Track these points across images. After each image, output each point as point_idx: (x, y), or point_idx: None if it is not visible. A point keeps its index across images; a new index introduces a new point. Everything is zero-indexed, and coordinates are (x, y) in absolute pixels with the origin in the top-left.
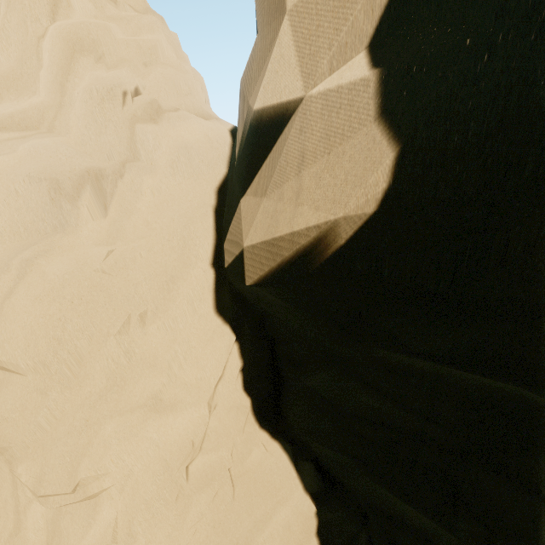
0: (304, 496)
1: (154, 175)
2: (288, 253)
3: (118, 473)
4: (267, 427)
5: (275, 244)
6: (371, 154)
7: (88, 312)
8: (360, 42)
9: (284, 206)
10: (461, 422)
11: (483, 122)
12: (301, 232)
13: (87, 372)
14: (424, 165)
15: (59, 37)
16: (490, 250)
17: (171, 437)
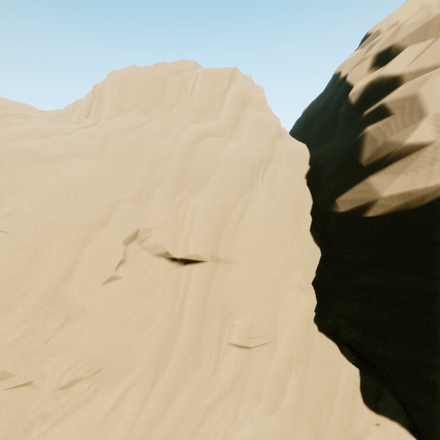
0: (350, 364)
1: (280, 165)
2: (416, 195)
3: (290, 323)
4: (317, 323)
5: (410, 192)
6: None
7: (276, 230)
8: None
9: (420, 176)
10: None
11: None
12: (432, 185)
13: (272, 264)
14: None
15: (237, 94)
16: None
17: (306, 307)
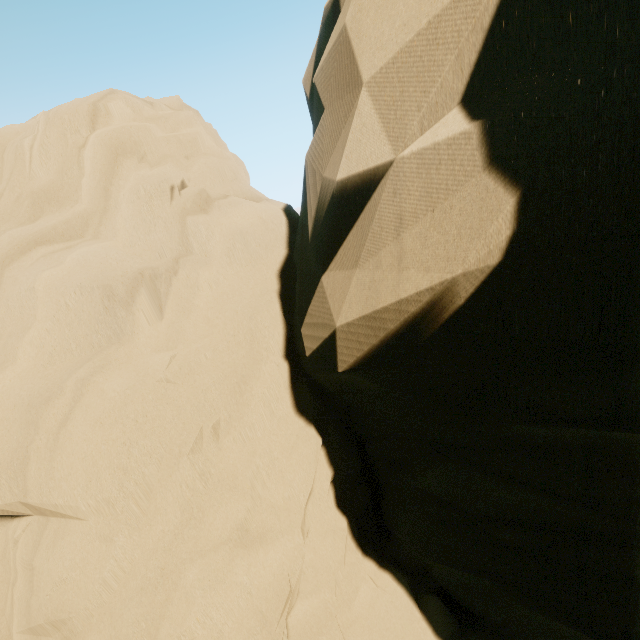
0: None
1: (210, 267)
2: (393, 325)
3: (206, 637)
4: (372, 554)
5: (377, 318)
6: (486, 203)
7: (155, 431)
8: (451, 99)
9: (384, 274)
10: (634, 504)
11: (612, 152)
12: (409, 298)
13: (157, 506)
14: (552, 205)
15: (101, 144)
16: (639, 284)
17: (264, 579)
